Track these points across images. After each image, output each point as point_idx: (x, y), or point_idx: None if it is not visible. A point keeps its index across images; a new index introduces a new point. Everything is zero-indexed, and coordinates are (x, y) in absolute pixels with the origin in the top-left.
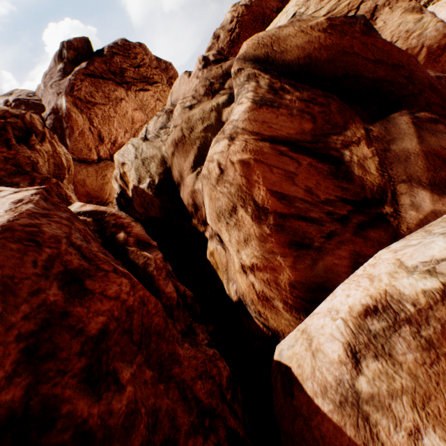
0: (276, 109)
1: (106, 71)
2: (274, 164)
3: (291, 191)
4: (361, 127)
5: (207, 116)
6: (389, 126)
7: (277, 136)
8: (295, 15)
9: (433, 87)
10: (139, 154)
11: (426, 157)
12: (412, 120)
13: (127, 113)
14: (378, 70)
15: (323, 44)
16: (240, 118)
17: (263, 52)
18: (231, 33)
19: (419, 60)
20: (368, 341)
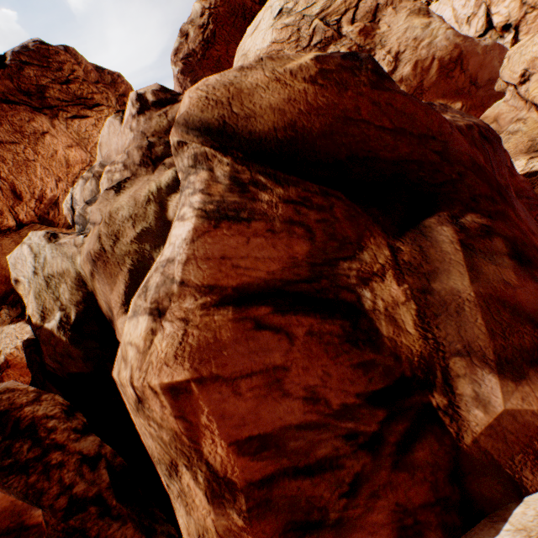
0: (245, 225)
1: (13, 90)
2: (242, 370)
3: (279, 417)
4: (384, 244)
5: (141, 212)
6: (425, 244)
7: (249, 283)
8: (282, 12)
9: (477, 166)
10: (40, 266)
11: (488, 308)
12: (458, 235)
13: (56, 152)
14: (400, 144)
15: (313, 103)
16: (178, 254)
17: (216, 115)
18: (203, 29)
19: (431, 75)
20: None
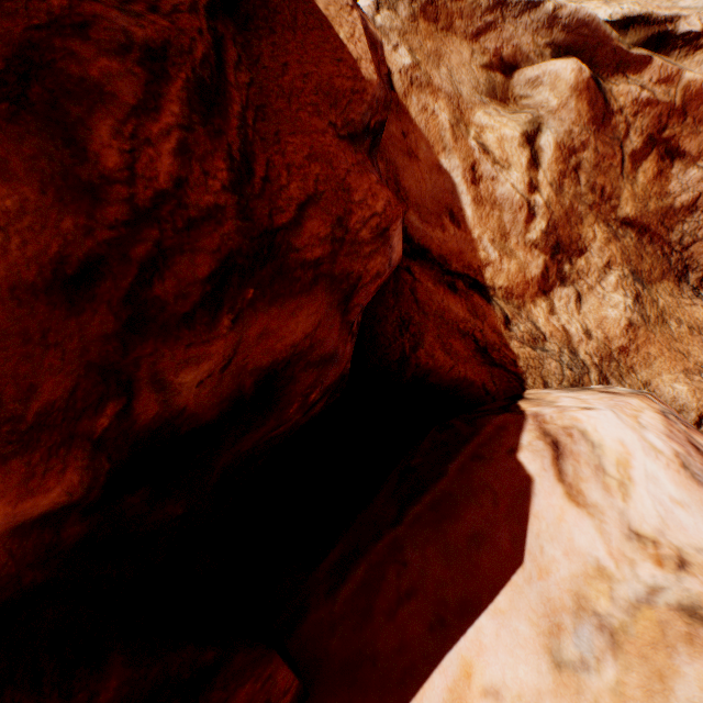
0: None
1: None
2: None
3: None
4: None
5: None
6: None
7: None
8: None
9: None
10: None
11: None
12: None
13: None
14: None
15: None
16: None
17: None
18: None
19: None
20: (387, 1)
